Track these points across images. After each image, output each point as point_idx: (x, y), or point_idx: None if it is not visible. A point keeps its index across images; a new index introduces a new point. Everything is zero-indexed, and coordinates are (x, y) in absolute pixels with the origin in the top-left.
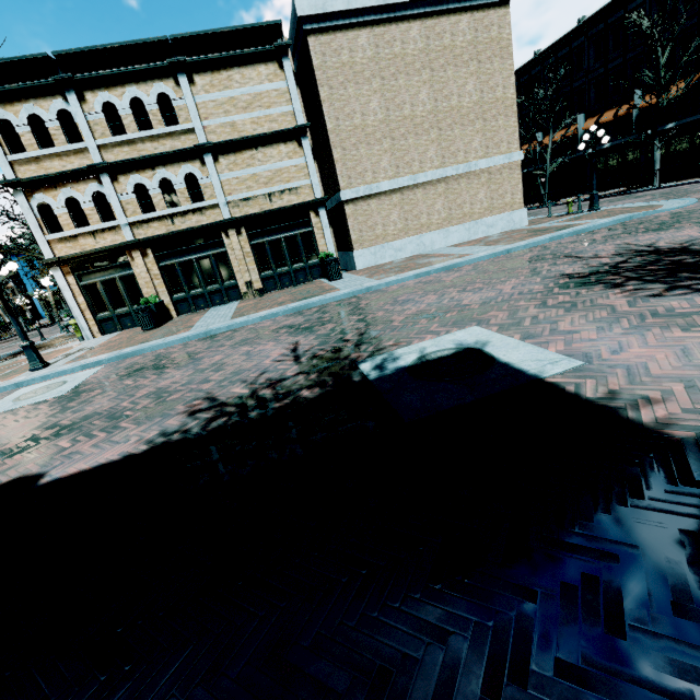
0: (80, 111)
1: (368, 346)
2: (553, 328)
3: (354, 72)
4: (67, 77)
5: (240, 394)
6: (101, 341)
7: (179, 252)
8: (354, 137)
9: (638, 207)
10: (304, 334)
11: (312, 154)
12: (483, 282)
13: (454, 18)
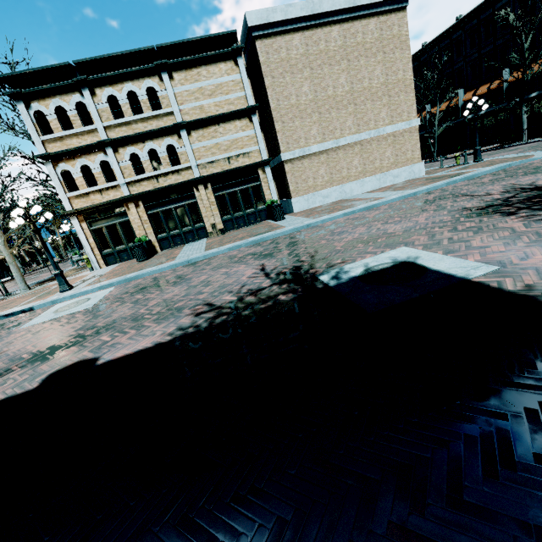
0: (92, 102)
1: (321, 264)
2: (468, 245)
3: (290, 65)
4: (83, 78)
5: (230, 300)
6: (107, 270)
7: (162, 203)
8: (291, 113)
9: (513, 157)
10: (267, 258)
11: (259, 127)
12: (401, 216)
13: (364, 21)
